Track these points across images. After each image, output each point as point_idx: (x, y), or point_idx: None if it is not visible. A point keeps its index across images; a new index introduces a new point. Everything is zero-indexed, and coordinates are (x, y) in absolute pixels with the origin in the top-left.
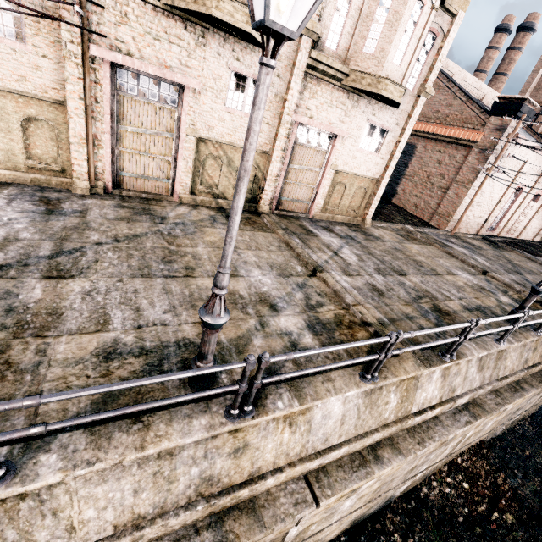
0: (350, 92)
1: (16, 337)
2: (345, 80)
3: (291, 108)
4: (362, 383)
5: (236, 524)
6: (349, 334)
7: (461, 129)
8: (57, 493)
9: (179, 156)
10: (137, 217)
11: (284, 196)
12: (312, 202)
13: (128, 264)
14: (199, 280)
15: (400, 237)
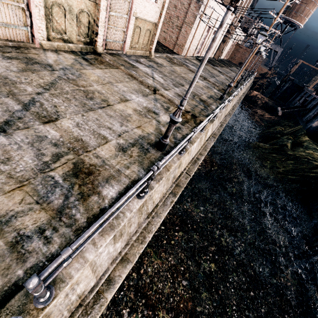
0: None
1: (79, 155)
2: None
3: None
4: (201, 133)
5: (175, 190)
6: (185, 117)
7: None
8: (152, 192)
9: (32, 3)
10: (32, 67)
11: (108, 38)
12: (124, 42)
13: (74, 105)
14: (116, 106)
15: (169, 63)
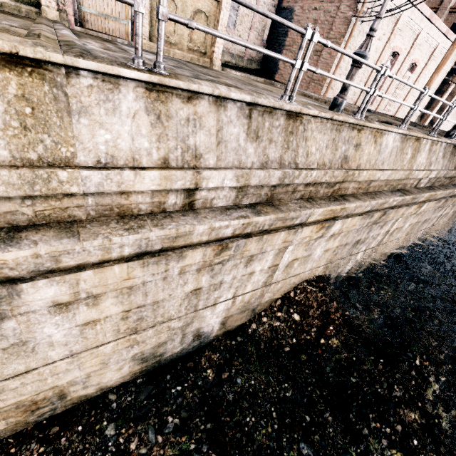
0: None
1: None
2: None
3: None
4: None
5: None
6: None
7: None
8: None
9: None
10: None
11: (87, 5)
12: (133, 23)
13: None
14: None
15: (253, 80)
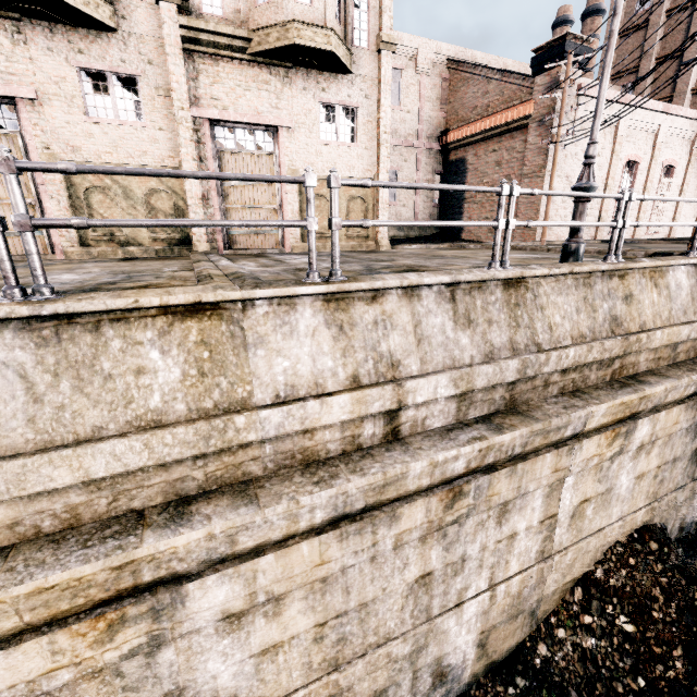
0: (270, 67)
1: None
2: (250, 48)
3: (184, 100)
4: None
5: None
6: None
7: (506, 110)
8: None
9: (43, 194)
10: None
11: (235, 228)
12: (283, 230)
13: None
14: None
15: (435, 250)
